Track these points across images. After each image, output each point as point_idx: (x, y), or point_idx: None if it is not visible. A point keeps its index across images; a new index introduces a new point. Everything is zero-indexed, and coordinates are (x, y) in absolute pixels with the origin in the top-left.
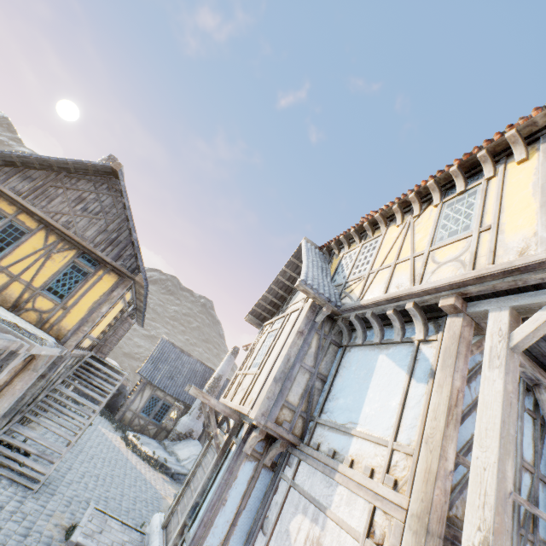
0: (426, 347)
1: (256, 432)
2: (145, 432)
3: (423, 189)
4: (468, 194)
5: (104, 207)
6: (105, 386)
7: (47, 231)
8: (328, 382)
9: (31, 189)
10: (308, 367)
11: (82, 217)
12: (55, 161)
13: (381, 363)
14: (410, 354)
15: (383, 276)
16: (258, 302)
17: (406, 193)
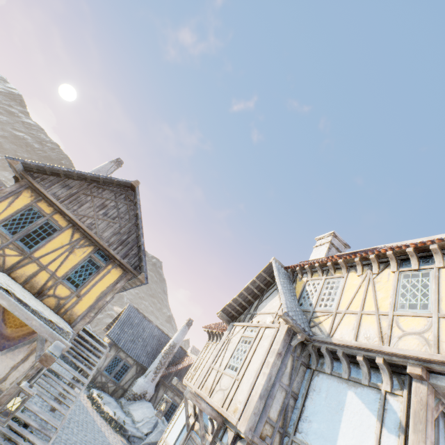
0: (393, 399)
1: (242, 443)
2: (105, 389)
3: (382, 254)
4: (422, 273)
5: (120, 213)
6: (92, 358)
7: (74, 229)
8: (299, 400)
9: (67, 195)
10: (284, 386)
11: (102, 220)
12: (91, 176)
13: (351, 399)
14: (378, 401)
15: (350, 321)
16: (230, 302)
17: (367, 253)
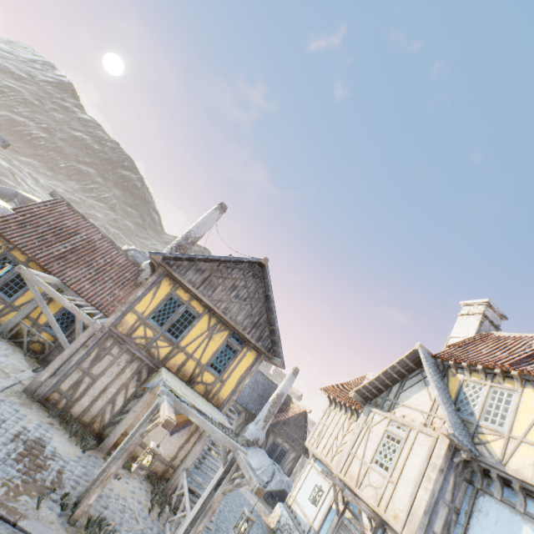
0: None
1: None
2: None
3: None
4: None
5: (250, 293)
6: None
7: (210, 315)
8: (461, 516)
9: (201, 280)
10: (447, 502)
11: (235, 303)
12: (222, 259)
13: None
14: None
15: (529, 453)
16: (365, 384)
17: None
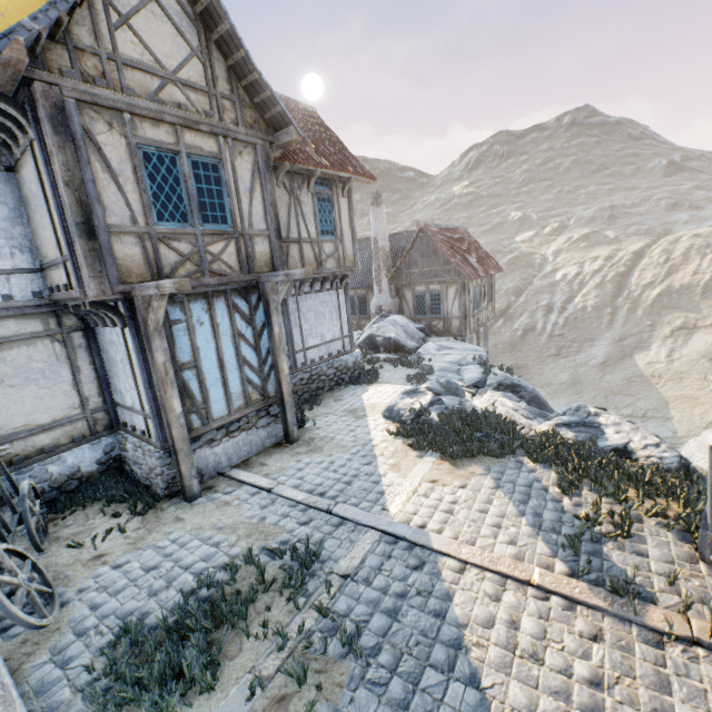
0: None
1: None
2: (362, 328)
3: None
4: None
5: None
6: None
7: None
8: None
9: None
10: None
11: None
12: None
13: None
14: None
15: None
16: None
17: None
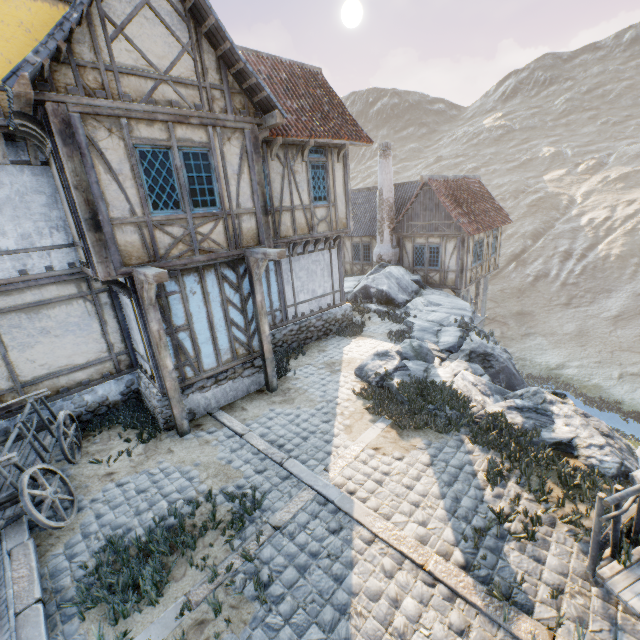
0: None
1: None
2: (365, 273)
3: None
4: None
5: None
6: None
7: None
8: None
9: None
10: None
11: None
12: None
13: None
14: None
15: None
16: None
17: None
